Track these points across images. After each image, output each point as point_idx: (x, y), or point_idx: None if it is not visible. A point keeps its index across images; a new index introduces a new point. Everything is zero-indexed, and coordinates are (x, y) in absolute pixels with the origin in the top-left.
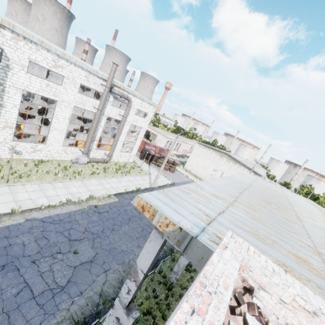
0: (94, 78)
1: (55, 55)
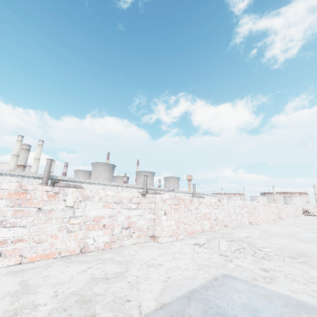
0: (187, 194)
1: (174, 192)
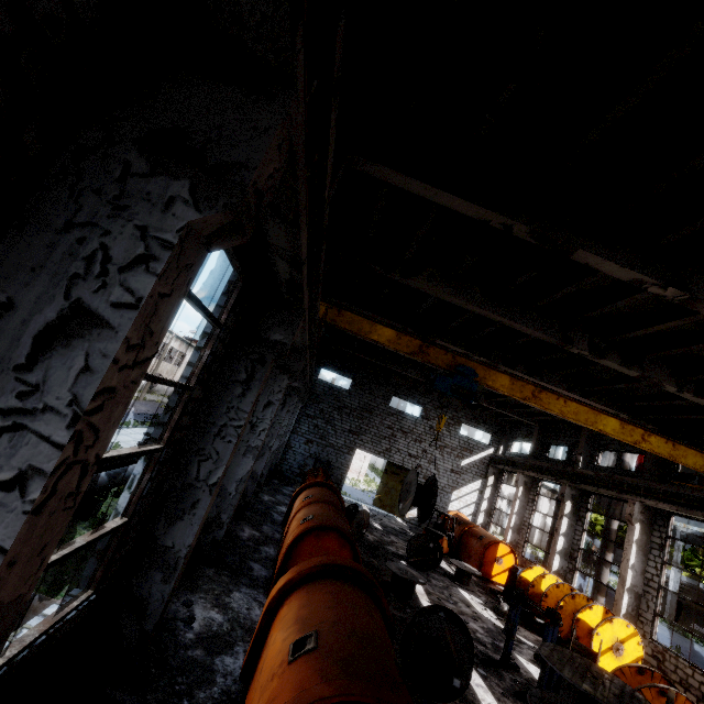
0: None
1: None
